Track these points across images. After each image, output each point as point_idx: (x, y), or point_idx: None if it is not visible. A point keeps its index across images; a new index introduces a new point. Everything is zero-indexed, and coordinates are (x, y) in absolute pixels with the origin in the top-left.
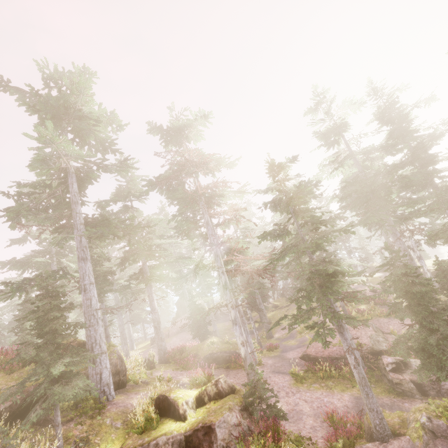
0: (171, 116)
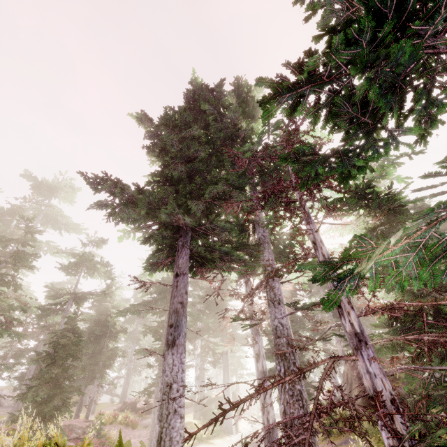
0: (55, 177)
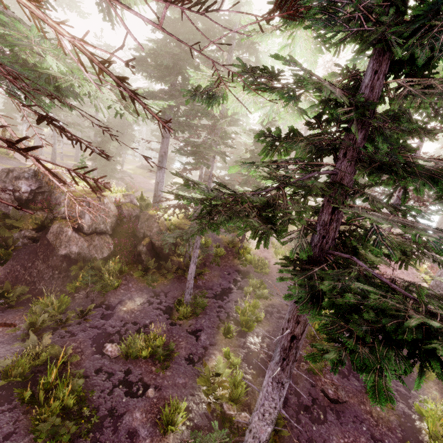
0: None
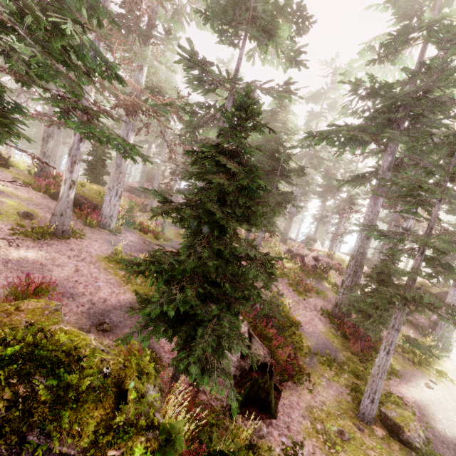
0: None
